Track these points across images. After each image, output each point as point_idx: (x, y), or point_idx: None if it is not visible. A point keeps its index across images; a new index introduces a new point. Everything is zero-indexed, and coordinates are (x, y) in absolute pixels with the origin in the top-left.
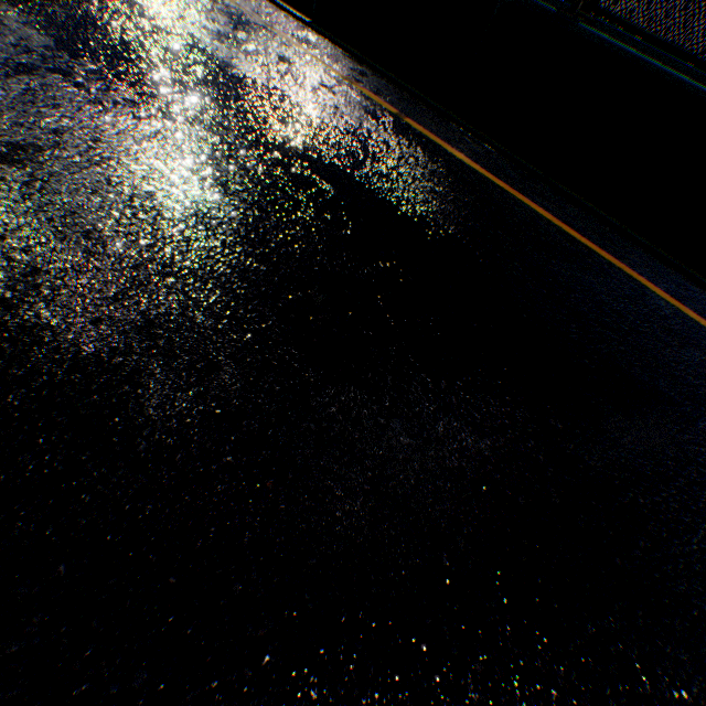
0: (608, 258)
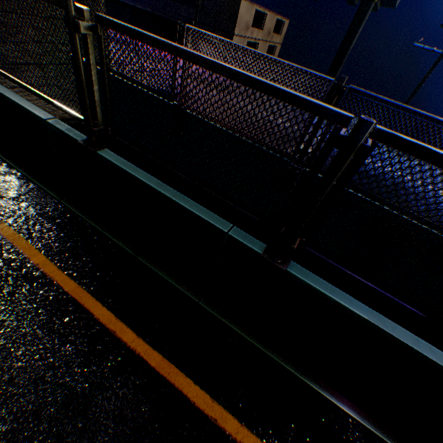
0: (158, 361)
